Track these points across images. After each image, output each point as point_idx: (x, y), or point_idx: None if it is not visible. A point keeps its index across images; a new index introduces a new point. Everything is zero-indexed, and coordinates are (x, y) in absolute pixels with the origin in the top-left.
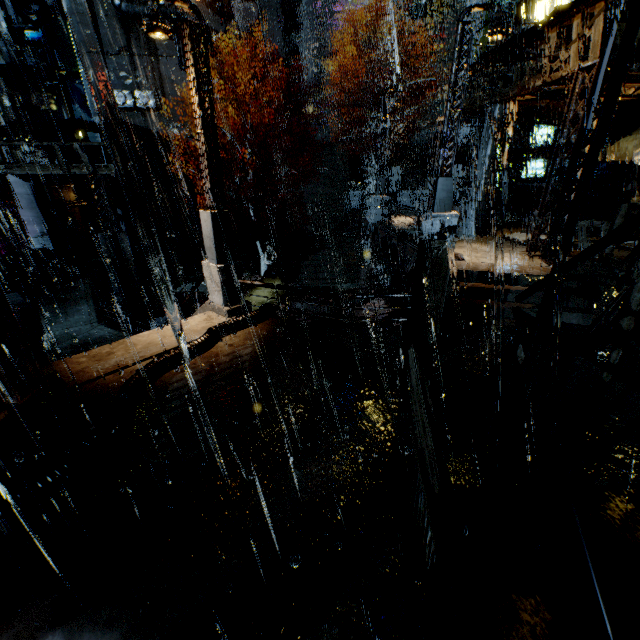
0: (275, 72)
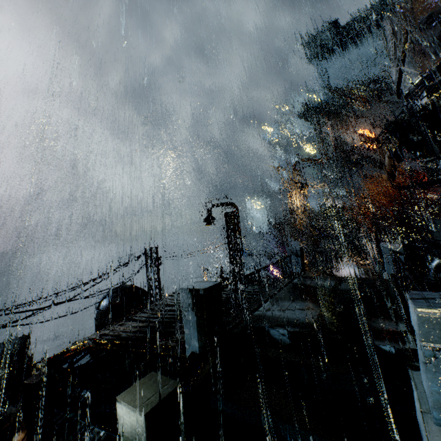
0: (418, 167)
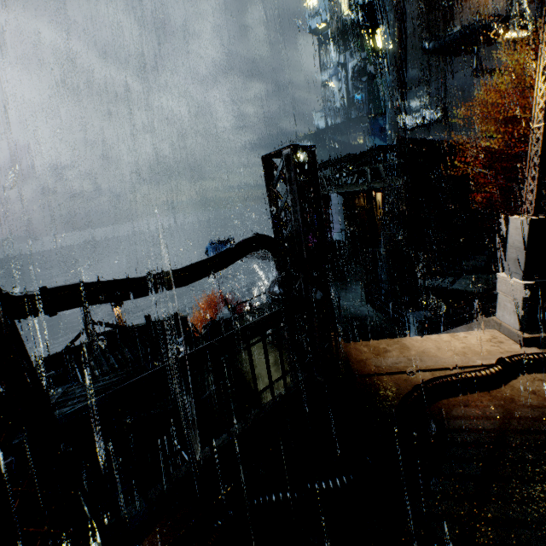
0: None
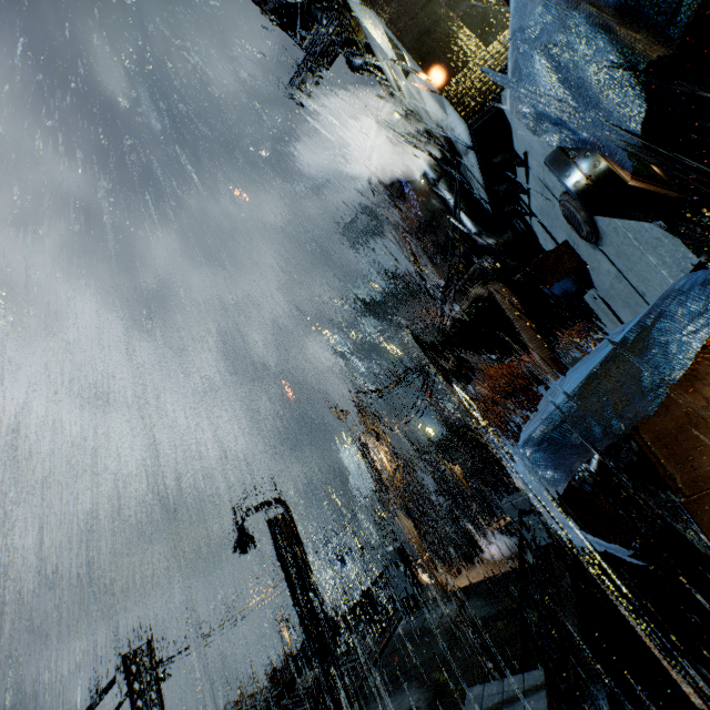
0: None
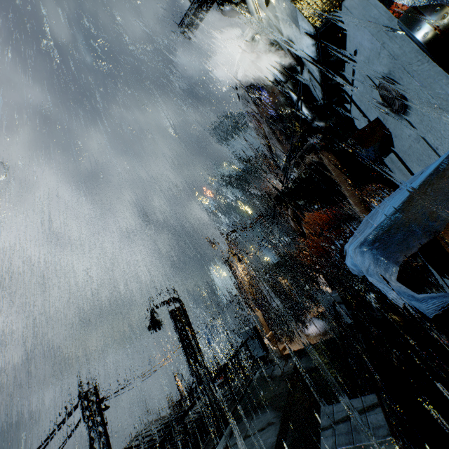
0: None
